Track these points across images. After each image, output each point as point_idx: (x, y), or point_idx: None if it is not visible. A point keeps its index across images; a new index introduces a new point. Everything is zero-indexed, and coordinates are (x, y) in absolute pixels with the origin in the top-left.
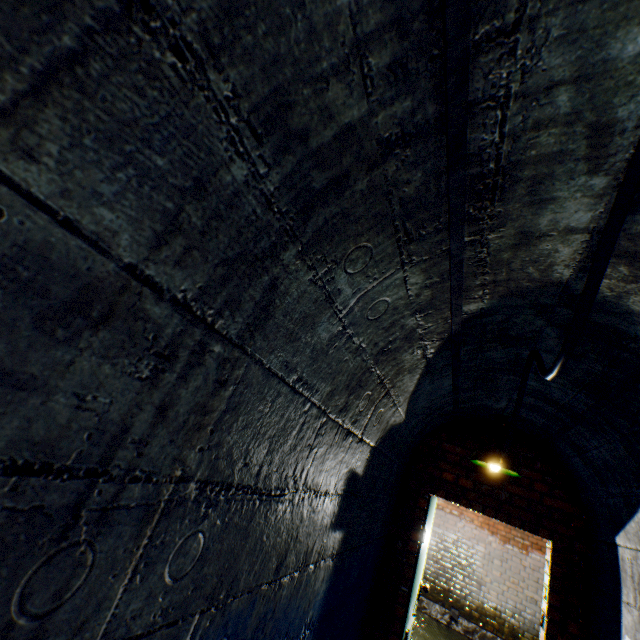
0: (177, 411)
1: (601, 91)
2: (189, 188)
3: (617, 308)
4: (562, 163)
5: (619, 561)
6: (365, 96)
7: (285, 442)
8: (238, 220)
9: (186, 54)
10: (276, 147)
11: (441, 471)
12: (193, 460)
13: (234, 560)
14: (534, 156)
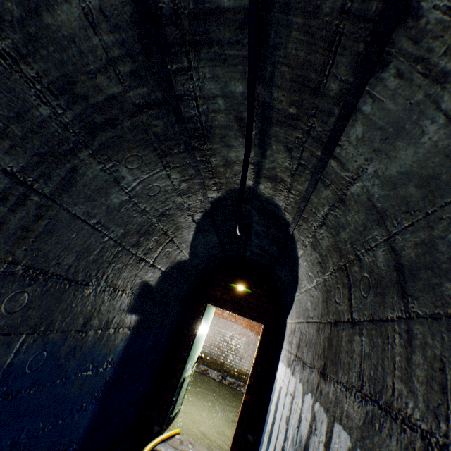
0: (9, 227)
1: (234, 104)
2: (13, 117)
3: (273, 203)
4: (231, 130)
5: (286, 329)
6: (120, 83)
7: (89, 256)
8: (47, 134)
9: (7, 57)
10: (68, 101)
11: (215, 291)
12: (20, 254)
13: (51, 312)
14: (218, 125)
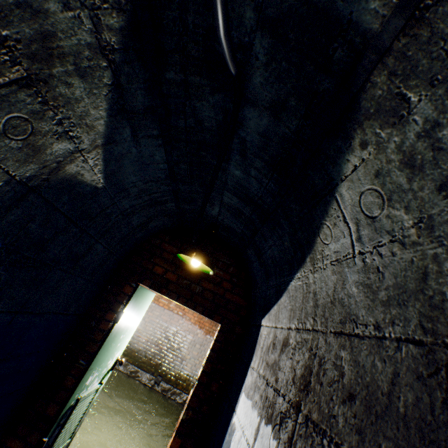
0: None
1: None
2: None
3: None
4: None
5: (259, 337)
6: None
7: None
8: None
9: None
10: None
11: (155, 265)
12: None
13: None
14: None
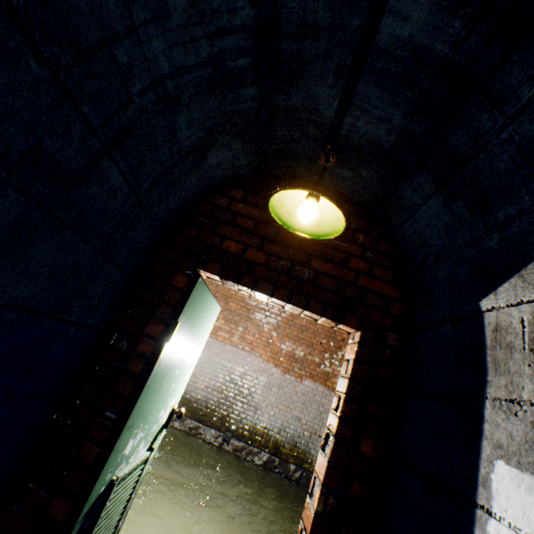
0: None
1: None
2: None
3: None
4: None
5: (488, 335)
6: None
7: None
8: None
9: None
10: None
11: (223, 240)
12: None
13: None
14: None
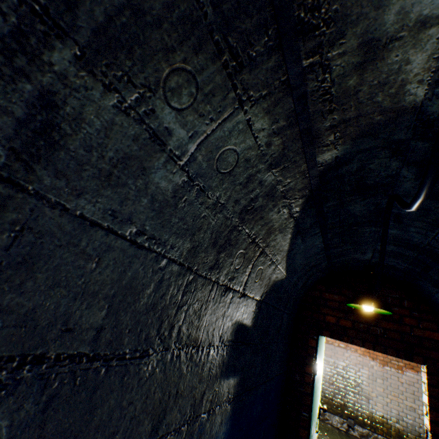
0: None
1: None
2: None
3: None
4: None
5: None
6: None
7: (136, 301)
8: None
9: None
10: None
11: (324, 315)
12: None
13: None
14: None
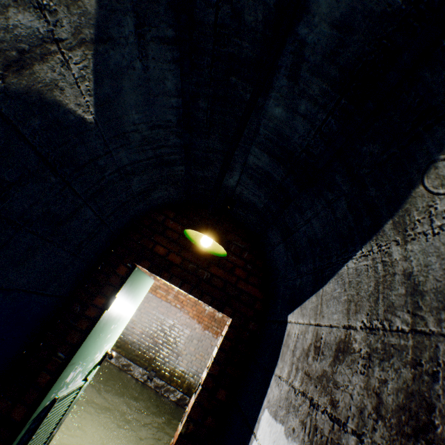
0: None
1: None
2: None
3: None
4: None
5: (285, 337)
6: None
7: None
8: None
9: None
10: None
11: (156, 245)
12: None
13: None
14: None
